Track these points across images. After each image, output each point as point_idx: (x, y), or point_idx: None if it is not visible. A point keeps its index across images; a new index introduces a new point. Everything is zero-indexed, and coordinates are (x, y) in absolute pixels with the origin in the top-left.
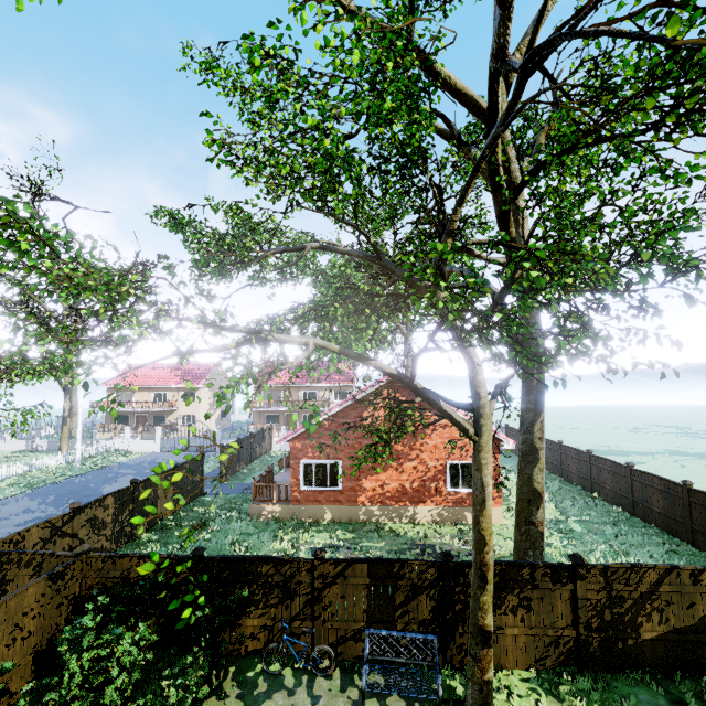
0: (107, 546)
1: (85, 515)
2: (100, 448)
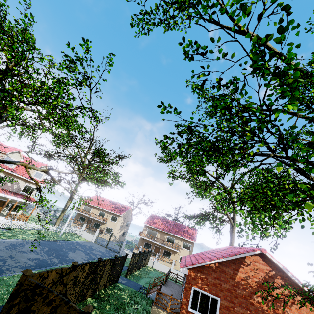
0: (72, 299)
1: (75, 272)
2: (71, 230)
